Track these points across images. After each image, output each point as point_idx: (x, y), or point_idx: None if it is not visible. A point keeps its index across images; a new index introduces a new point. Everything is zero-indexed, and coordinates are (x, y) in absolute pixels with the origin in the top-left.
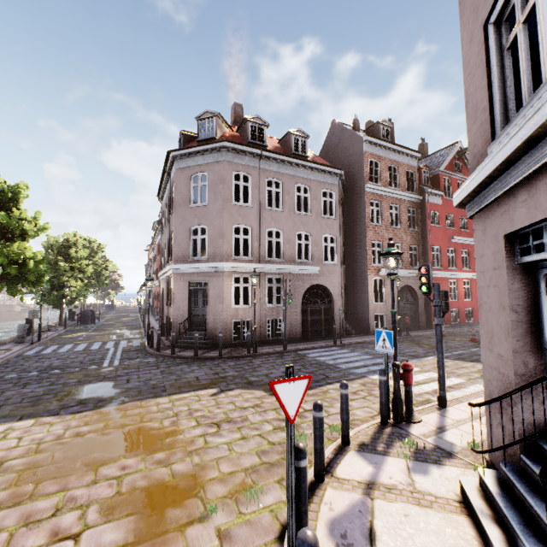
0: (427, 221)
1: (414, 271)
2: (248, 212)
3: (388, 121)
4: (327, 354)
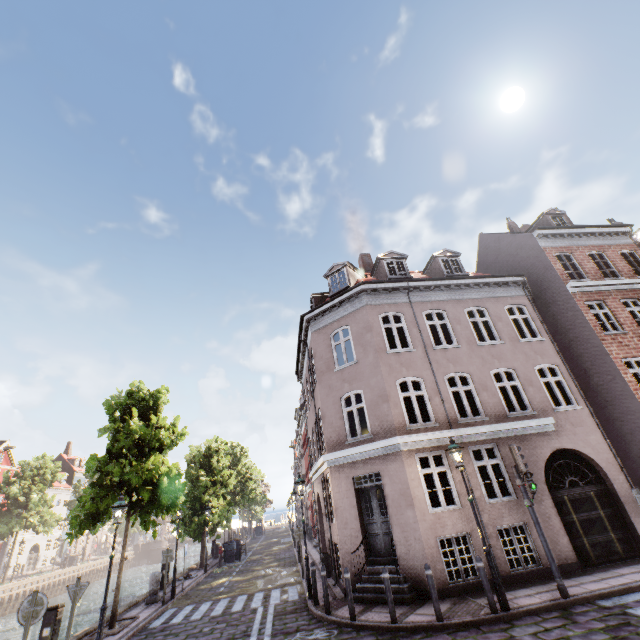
0: None
1: None
2: (411, 358)
3: (556, 209)
4: None
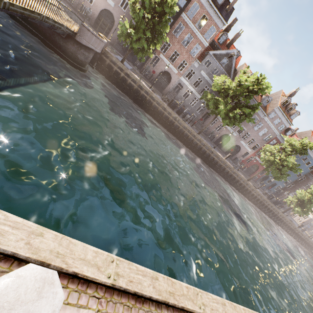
0: None
1: None
2: None
3: None
4: None
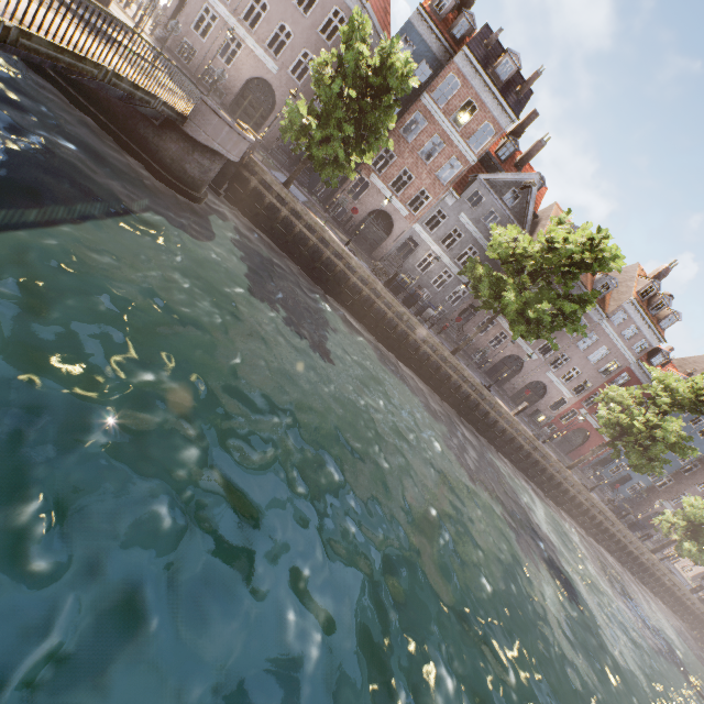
0: None
1: None
2: None
3: None
4: None
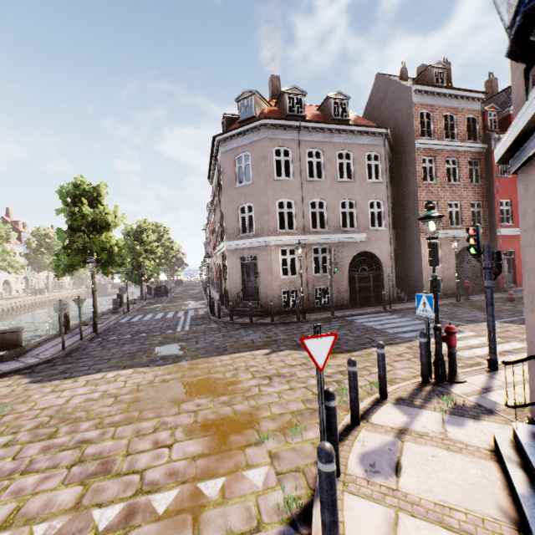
0: (494, 172)
1: None
2: (290, 186)
3: (443, 62)
4: (375, 319)
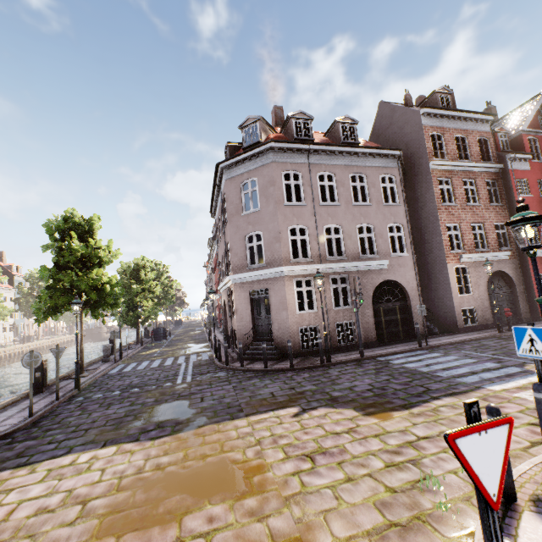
0: (514, 192)
1: (505, 253)
2: (302, 211)
3: (446, 88)
4: (415, 359)
